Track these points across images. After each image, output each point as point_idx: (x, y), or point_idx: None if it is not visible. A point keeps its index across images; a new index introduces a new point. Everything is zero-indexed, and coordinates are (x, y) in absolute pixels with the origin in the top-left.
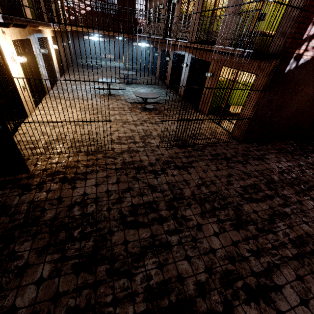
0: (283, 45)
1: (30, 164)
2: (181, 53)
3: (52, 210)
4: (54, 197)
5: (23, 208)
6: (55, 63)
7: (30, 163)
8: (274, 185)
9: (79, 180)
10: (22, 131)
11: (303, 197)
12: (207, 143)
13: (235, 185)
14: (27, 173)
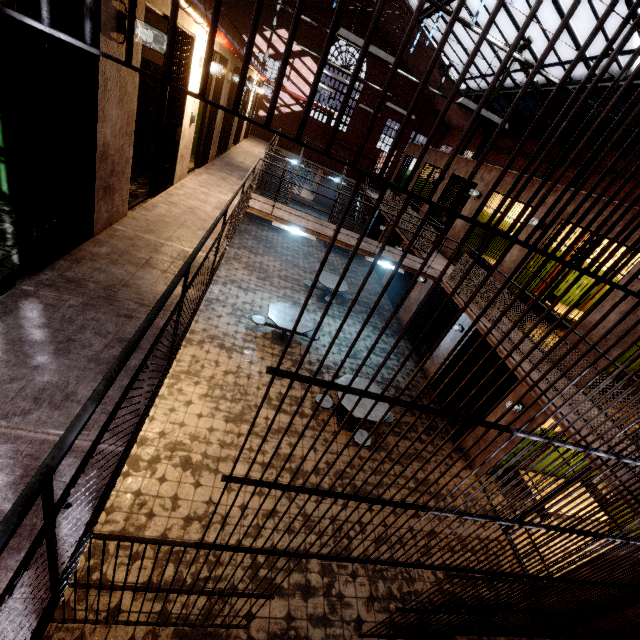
0: None
1: None
2: None
3: None
4: None
5: None
6: None
7: None
8: None
9: None
10: None
11: None
12: (479, 633)
13: None
14: None
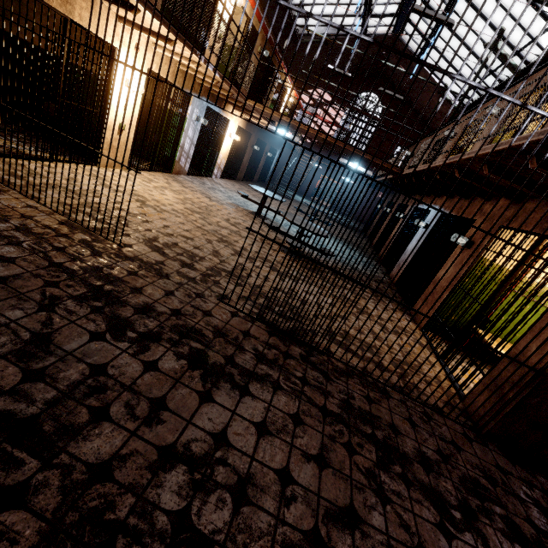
0: None
1: None
2: (426, 208)
3: None
4: None
5: None
6: (222, 155)
7: None
8: None
9: None
10: None
11: None
12: (362, 370)
13: None
14: None
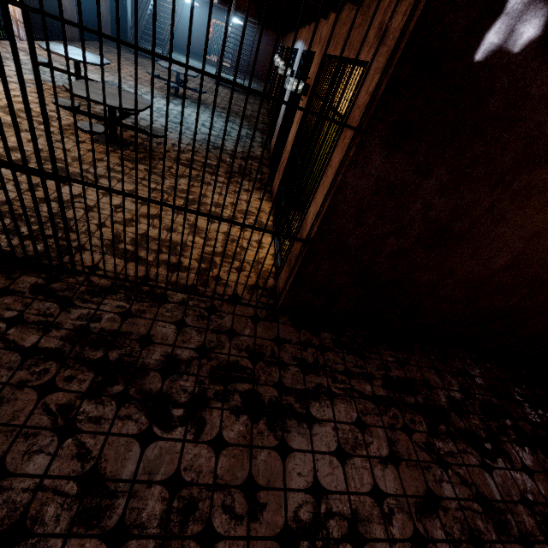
0: None
1: None
2: (297, 47)
3: None
4: None
5: None
6: None
7: None
8: None
9: None
10: None
11: None
12: (135, 281)
13: None
14: None
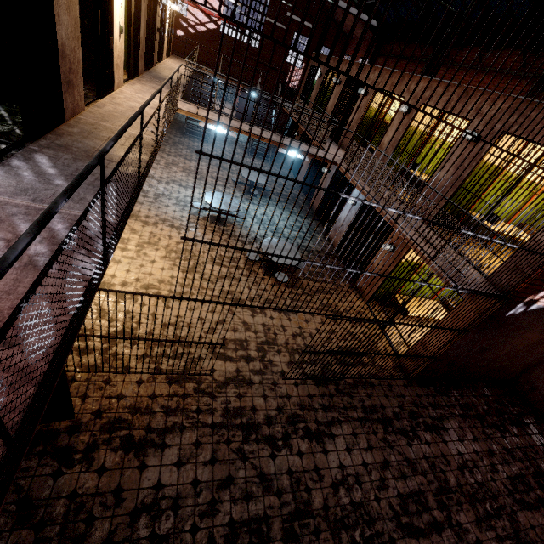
0: (514, 289)
1: (76, 395)
2: None
3: (105, 521)
4: (109, 489)
5: (59, 511)
6: None
7: (75, 390)
8: (449, 497)
9: (153, 448)
10: (78, 345)
11: (486, 534)
12: (360, 377)
13: (391, 490)
14: (70, 419)
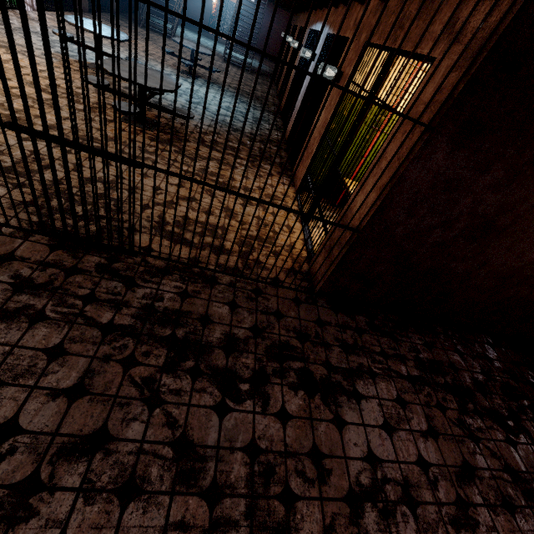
0: None
1: None
2: (317, 28)
3: None
4: None
5: None
6: None
7: None
8: None
9: None
10: None
11: None
12: (187, 262)
13: (32, 529)
14: None
